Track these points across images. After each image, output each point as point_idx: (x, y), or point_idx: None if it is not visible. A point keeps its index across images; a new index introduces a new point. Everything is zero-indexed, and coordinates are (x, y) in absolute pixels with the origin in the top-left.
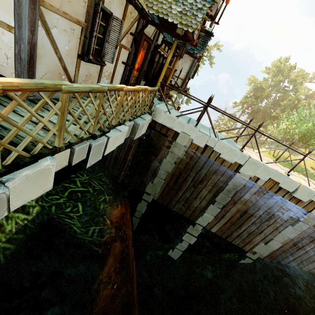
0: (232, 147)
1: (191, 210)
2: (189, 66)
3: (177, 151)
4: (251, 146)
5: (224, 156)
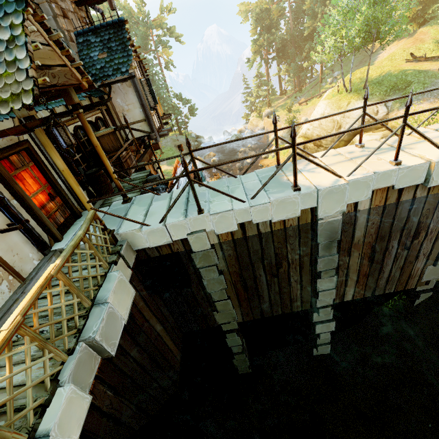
0: (278, 199)
1: (298, 301)
2: (135, 94)
3: (209, 261)
4: (310, 98)
5: (278, 217)
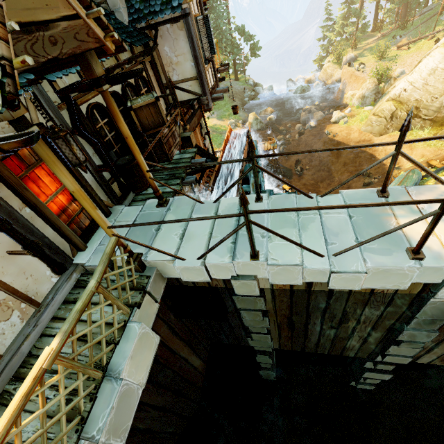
0: (381, 267)
1: (353, 350)
2: (187, 41)
3: (254, 305)
4: (417, 39)
5: (368, 285)
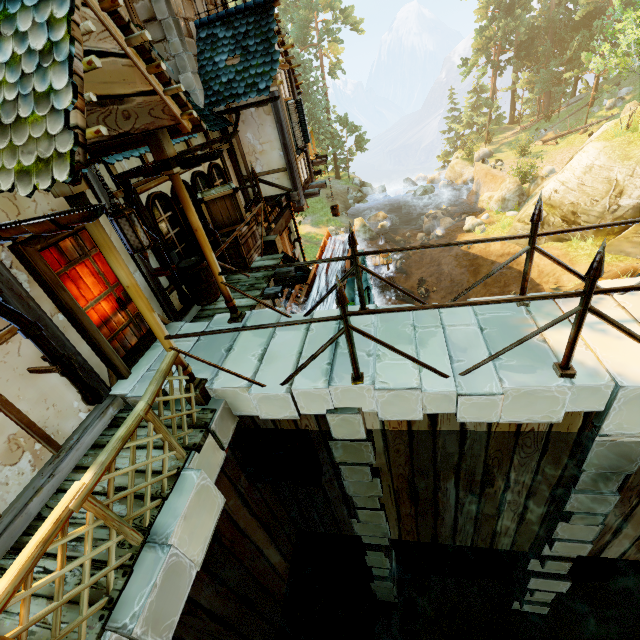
0: (522, 388)
1: (507, 537)
2: (276, 127)
3: (359, 456)
4: (566, 132)
5: (510, 416)
